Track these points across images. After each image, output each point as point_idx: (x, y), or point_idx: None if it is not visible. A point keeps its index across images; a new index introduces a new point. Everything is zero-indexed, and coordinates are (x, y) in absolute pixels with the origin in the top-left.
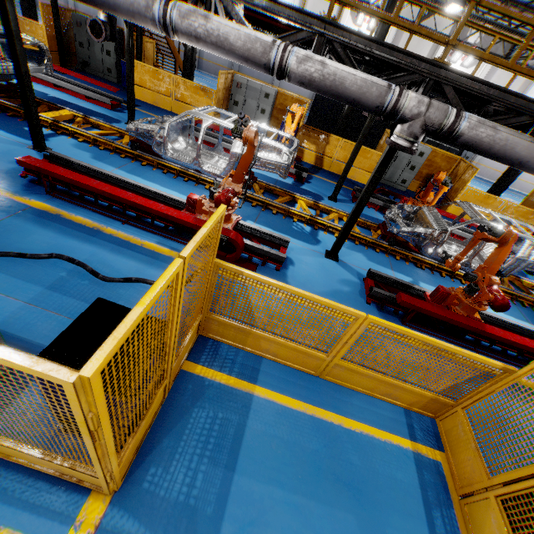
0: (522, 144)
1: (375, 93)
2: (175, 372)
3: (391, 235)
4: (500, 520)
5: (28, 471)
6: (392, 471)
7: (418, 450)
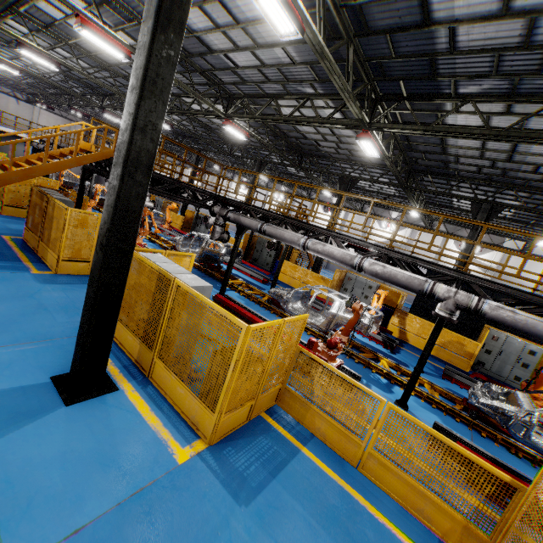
0: (541, 325)
1: (416, 283)
2: (256, 412)
3: (473, 408)
4: None
5: (179, 415)
6: None
7: None
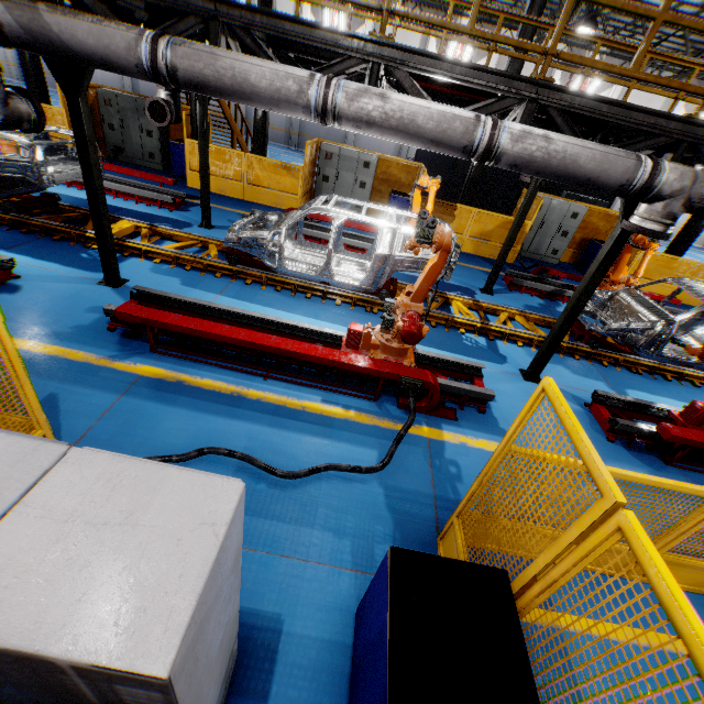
0: None
1: (620, 169)
2: None
3: (591, 334)
4: None
5: None
6: None
7: None
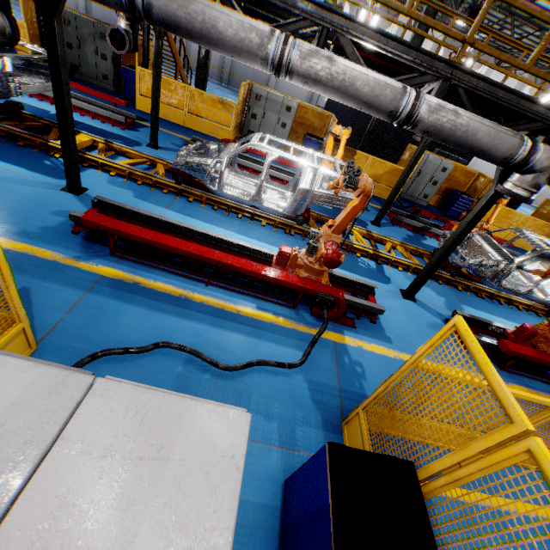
0: None
1: (506, 145)
2: None
3: (452, 266)
4: None
5: None
6: None
7: None
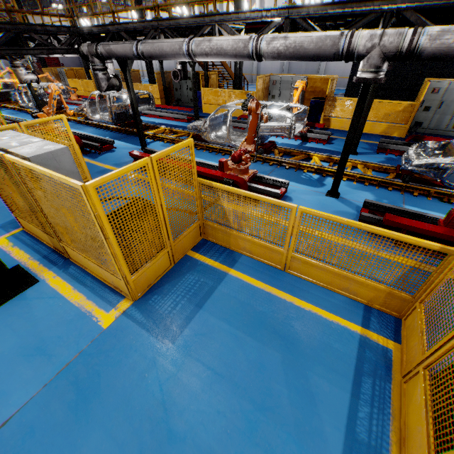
0: None
1: (329, 44)
2: (181, 253)
3: (406, 173)
4: (421, 386)
5: (103, 284)
6: (330, 341)
7: (367, 335)
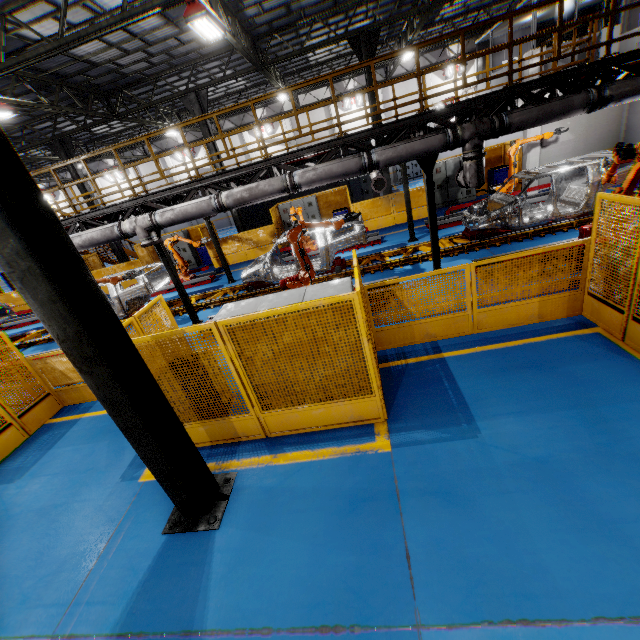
0: (190, 207)
1: (109, 233)
2: (37, 425)
3: (250, 284)
4: None
5: None
6: None
7: None
